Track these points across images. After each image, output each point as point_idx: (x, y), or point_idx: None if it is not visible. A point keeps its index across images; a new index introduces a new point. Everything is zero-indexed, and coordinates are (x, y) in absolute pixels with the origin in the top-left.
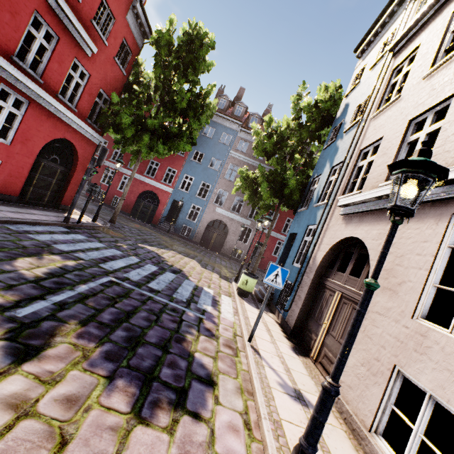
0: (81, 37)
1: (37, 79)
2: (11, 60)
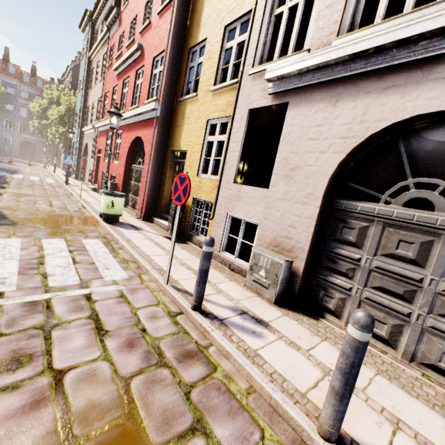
0: None
1: None
2: None
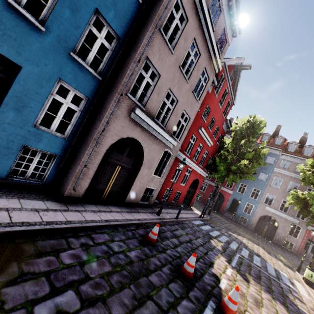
0: (209, 142)
1: (195, 162)
2: (191, 159)
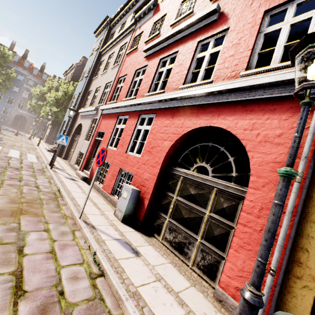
0: None
1: None
2: None
